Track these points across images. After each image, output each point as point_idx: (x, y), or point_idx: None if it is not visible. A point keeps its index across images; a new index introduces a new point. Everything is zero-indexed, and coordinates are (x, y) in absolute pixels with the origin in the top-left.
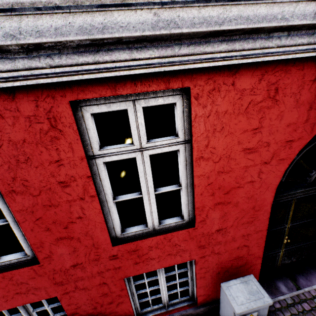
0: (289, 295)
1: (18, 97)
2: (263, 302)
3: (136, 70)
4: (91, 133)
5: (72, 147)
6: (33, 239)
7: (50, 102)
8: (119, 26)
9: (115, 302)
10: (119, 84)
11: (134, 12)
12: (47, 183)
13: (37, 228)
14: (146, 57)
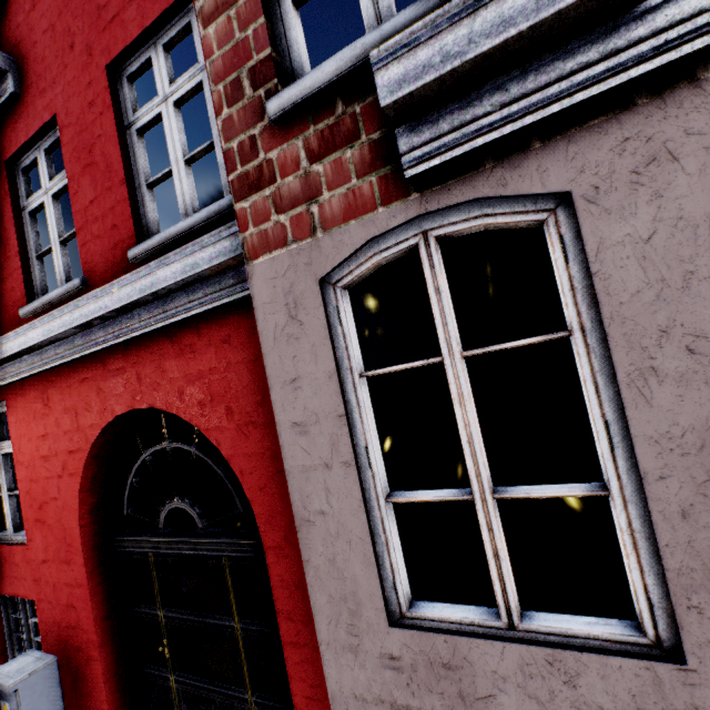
0: None
1: None
2: (5, 681)
3: None
4: None
5: None
6: None
7: None
8: None
9: None
10: None
11: None
12: None
13: None
14: None
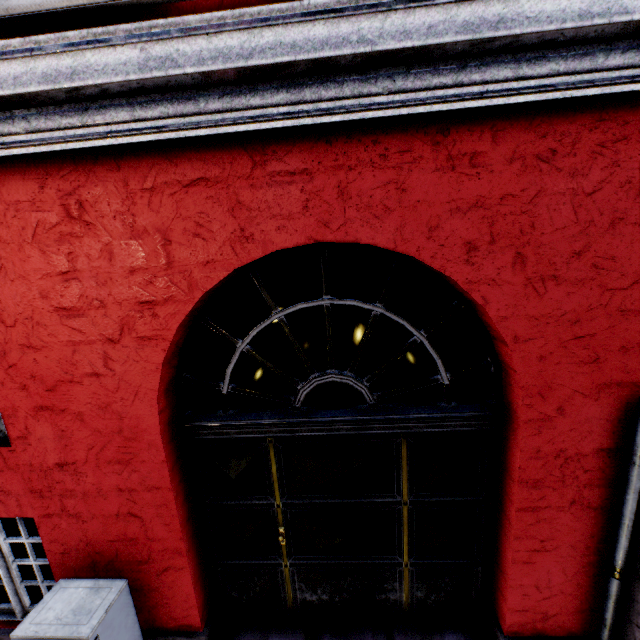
0: None
1: None
2: (71, 632)
3: None
4: None
5: None
6: None
7: None
8: None
9: None
10: None
11: None
12: None
13: None
14: None
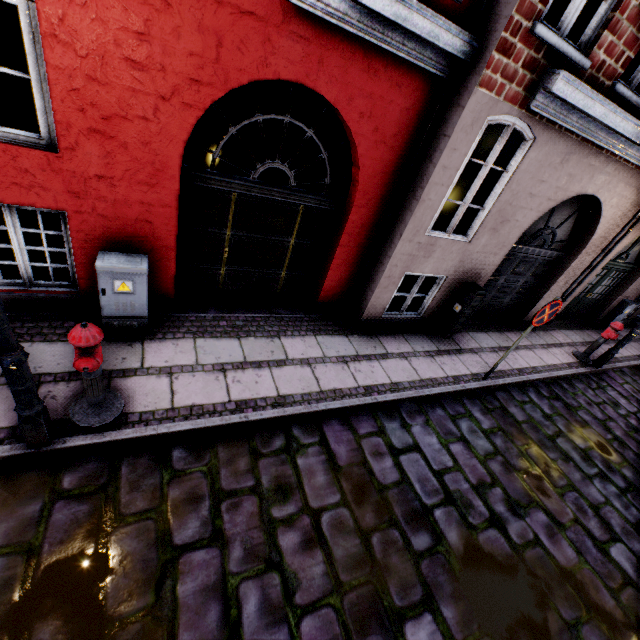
0: (214, 315)
1: None
2: (135, 267)
3: None
4: None
5: None
6: None
7: None
8: None
9: None
10: None
11: None
12: None
13: None
14: None
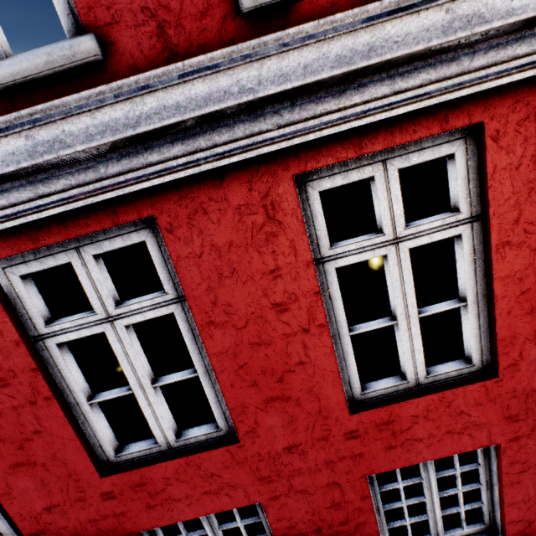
0: None
1: (227, 180)
2: None
3: (399, 109)
4: (318, 222)
5: (295, 246)
6: (233, 401)
7: (267, 181)
8: (393, 42)
9: (351, 521)
10: (367, 137)
11: (415, 16)
12: (257, 307)
13: (239, 382)
14: (416, 85)
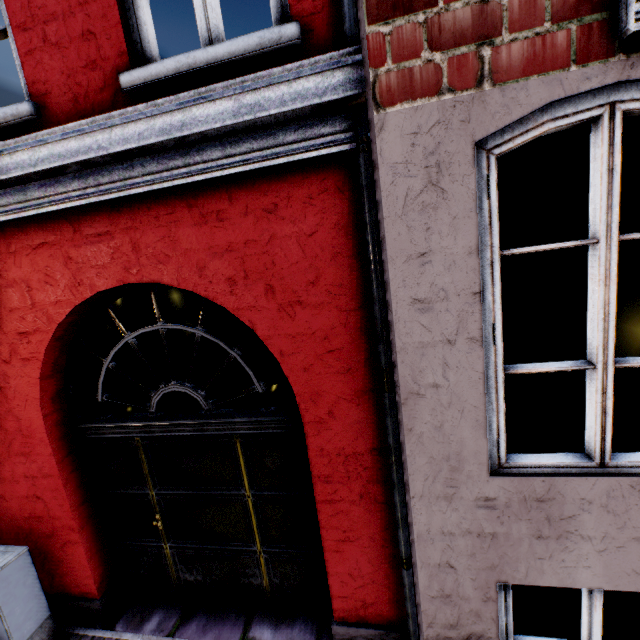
0: (143, 637)
1: None
2: None
3: None
4: None
5: None
6: None
7: None
8: None
9: None
10: None
11: None
12: None
13: None
14: None
